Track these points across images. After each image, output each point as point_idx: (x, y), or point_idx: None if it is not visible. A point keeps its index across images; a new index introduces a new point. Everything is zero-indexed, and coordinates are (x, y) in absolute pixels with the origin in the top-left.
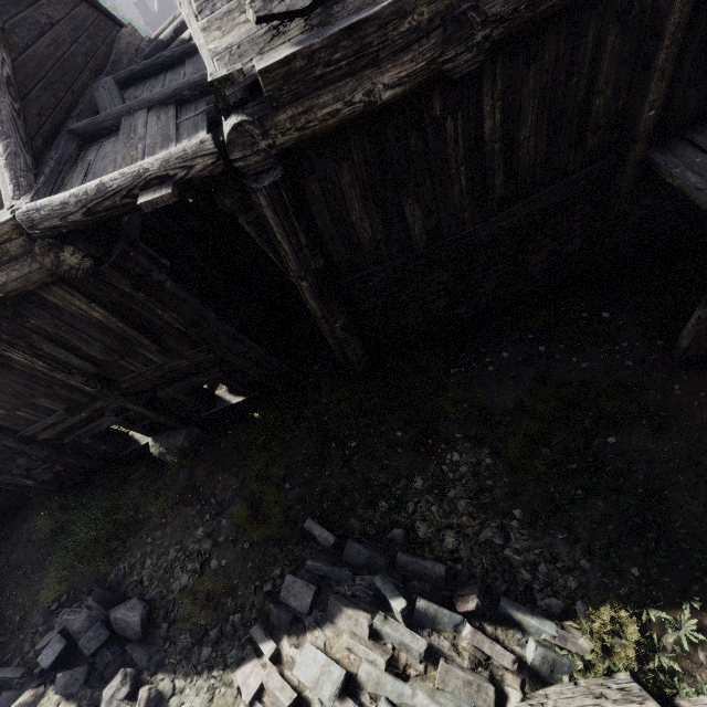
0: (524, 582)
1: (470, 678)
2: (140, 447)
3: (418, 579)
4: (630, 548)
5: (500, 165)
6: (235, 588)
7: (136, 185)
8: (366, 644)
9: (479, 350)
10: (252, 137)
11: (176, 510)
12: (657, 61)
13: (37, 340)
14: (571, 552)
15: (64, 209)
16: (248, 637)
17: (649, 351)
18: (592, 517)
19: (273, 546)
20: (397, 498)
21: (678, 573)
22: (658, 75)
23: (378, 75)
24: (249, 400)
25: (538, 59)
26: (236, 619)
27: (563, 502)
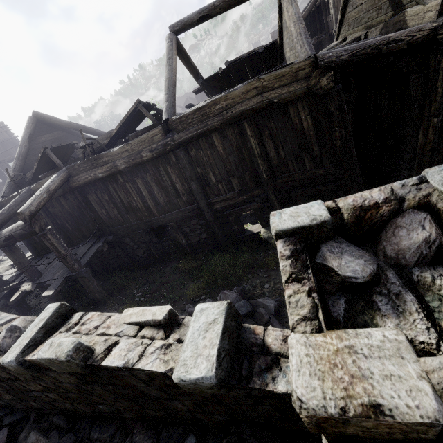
0: None
1: None
2: (252, 235)
3: None
4: None
5: None
6: None
7: (382, 43)
8: None
9: None
10: None
11: None
12: None
13: (265, 135)
14: None
15: (341, 53)
16: None
17: None
18: None
19: None
20: None
21: None
22: None
23: None
24: None
25: None
26: None
27: None
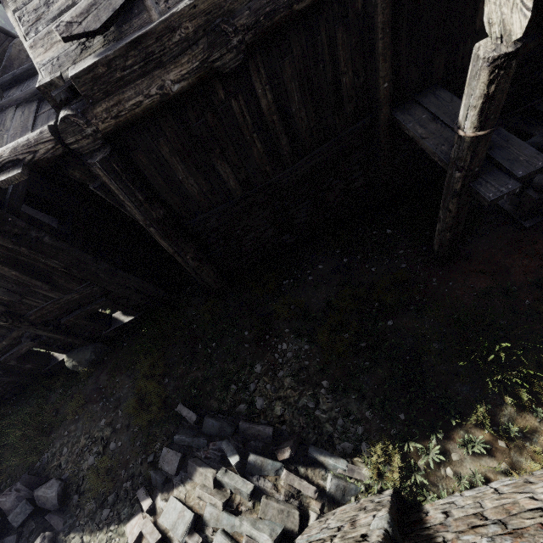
0: (328, 433)
1: (282, 508)
2: (59, 363)
3: (254, 440)
4: (399, 400)
5: (282, 130)
6: (128, 462)
7: None
8: (211, 492)
9: (303, 265)
10: (78, 126)
11: (86, 408)
12: (378, 49)
13: None
14: (360, 408)
15: None
16: (136, 498)
17: (417, 256)
18: (375, 380)
19: (155, 427)
20: (243, 382)
21: (430, 414)
22: (382, 58)
23: (165, 74)
24: (137, 318)
25: (288, 53)
26: (128, 485)
27: (356, 371)
